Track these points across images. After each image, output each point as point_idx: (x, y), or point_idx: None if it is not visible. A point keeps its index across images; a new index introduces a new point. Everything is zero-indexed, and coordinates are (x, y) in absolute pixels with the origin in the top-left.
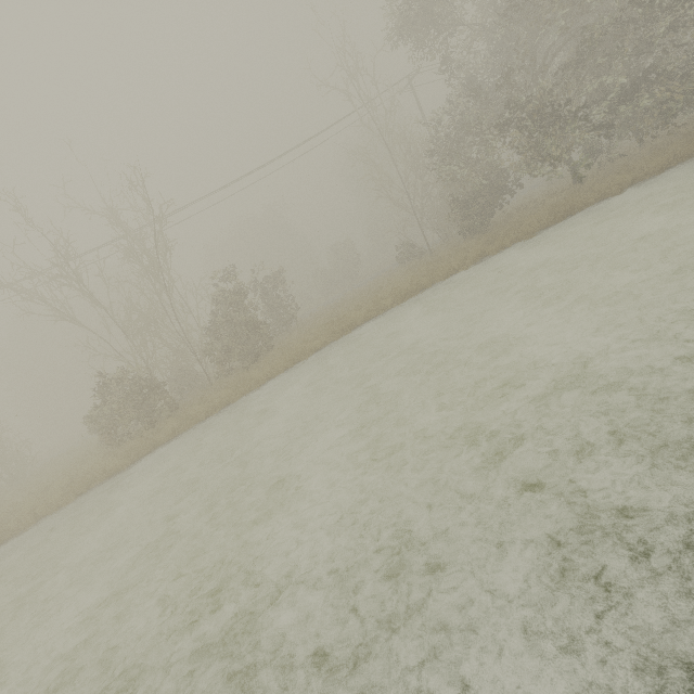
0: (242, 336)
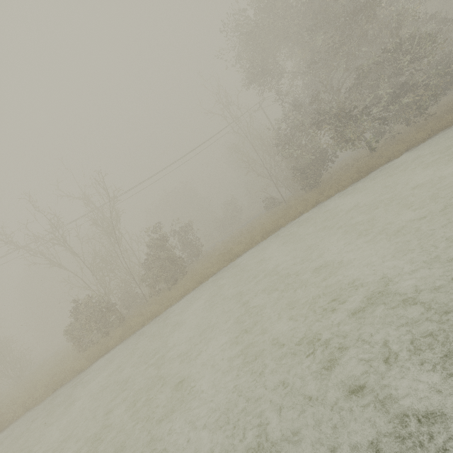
0: (166, 267)
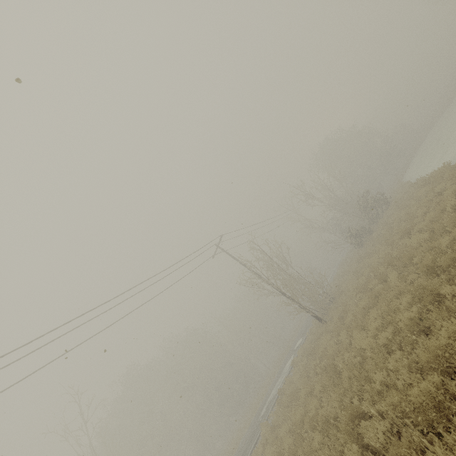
0: None
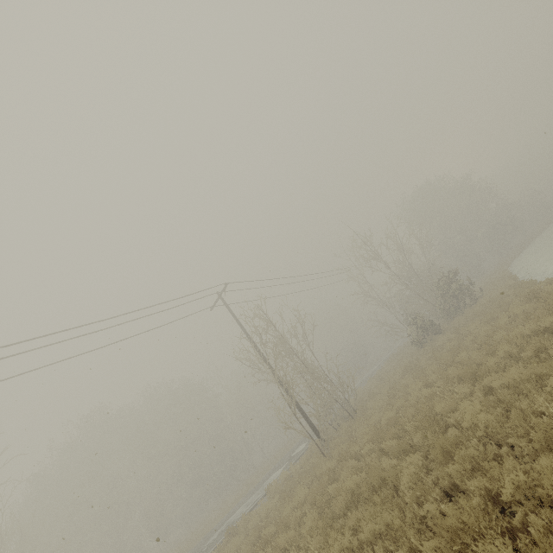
0: None
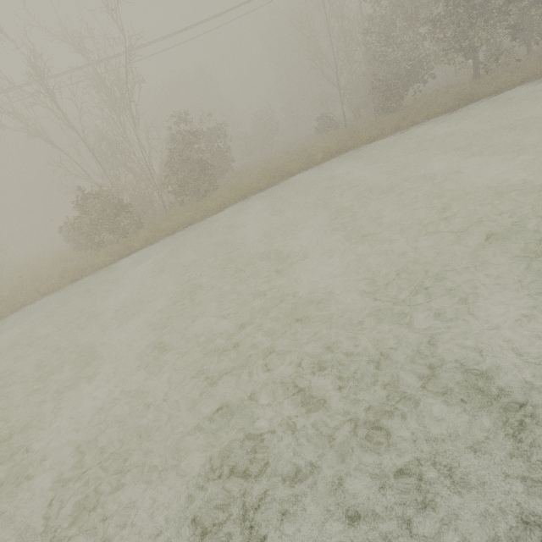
0: (193, 174)
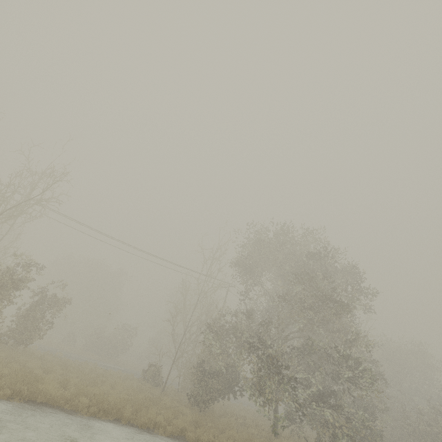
0: None
